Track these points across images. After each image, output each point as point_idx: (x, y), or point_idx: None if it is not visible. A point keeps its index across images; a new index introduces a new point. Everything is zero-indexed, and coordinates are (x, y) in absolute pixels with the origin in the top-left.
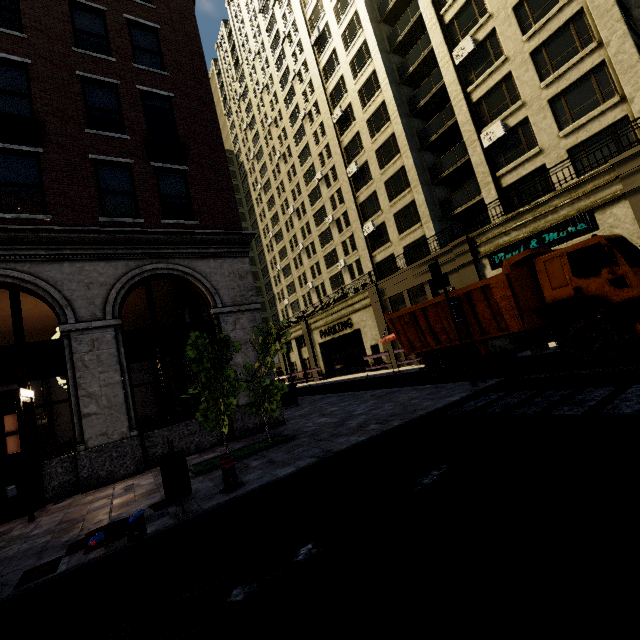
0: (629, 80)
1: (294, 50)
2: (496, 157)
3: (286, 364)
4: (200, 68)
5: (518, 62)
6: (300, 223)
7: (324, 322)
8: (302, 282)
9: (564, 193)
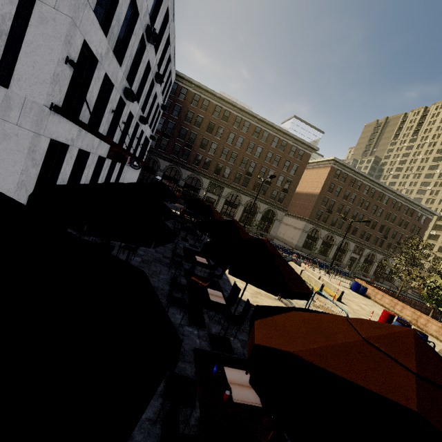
0: None
1: None
2: None
3: None
4: (422, 235)
5: None
6: None
7: None
8: None
9: None
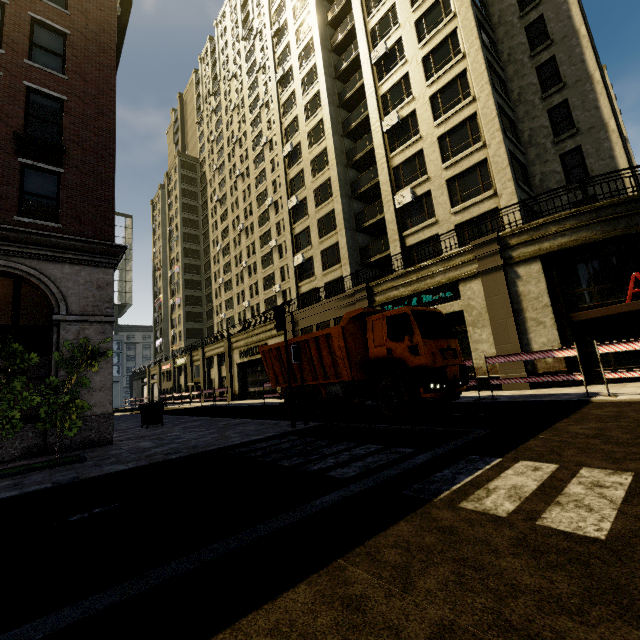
0: (500, 179)
1: (266, 81)
2: (405, 219)
3: (205, 380)
4: (108, 79)
5: (429, 142)
6: (247, 242)
7: (245, 343)
8: (240, 299)
9: (440, 262)
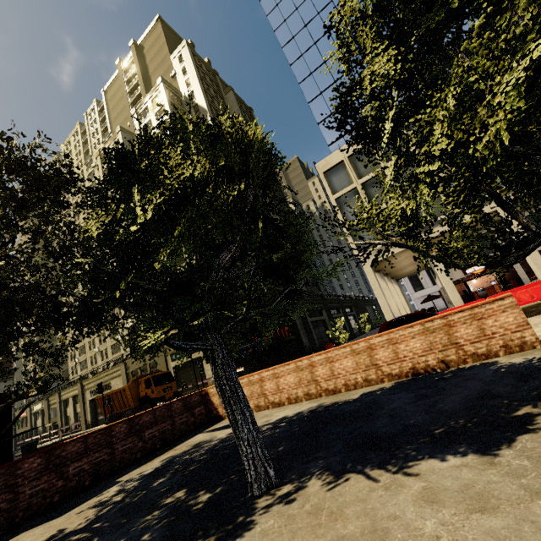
0: None
1: None
2: None
3: (62, 418)
4: None
5: None
6: None
7: (94, 384)
8: (91, 346)
9: None
